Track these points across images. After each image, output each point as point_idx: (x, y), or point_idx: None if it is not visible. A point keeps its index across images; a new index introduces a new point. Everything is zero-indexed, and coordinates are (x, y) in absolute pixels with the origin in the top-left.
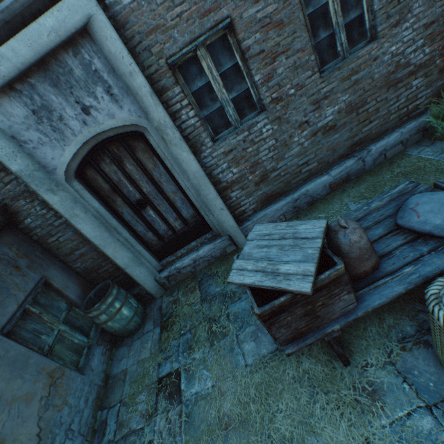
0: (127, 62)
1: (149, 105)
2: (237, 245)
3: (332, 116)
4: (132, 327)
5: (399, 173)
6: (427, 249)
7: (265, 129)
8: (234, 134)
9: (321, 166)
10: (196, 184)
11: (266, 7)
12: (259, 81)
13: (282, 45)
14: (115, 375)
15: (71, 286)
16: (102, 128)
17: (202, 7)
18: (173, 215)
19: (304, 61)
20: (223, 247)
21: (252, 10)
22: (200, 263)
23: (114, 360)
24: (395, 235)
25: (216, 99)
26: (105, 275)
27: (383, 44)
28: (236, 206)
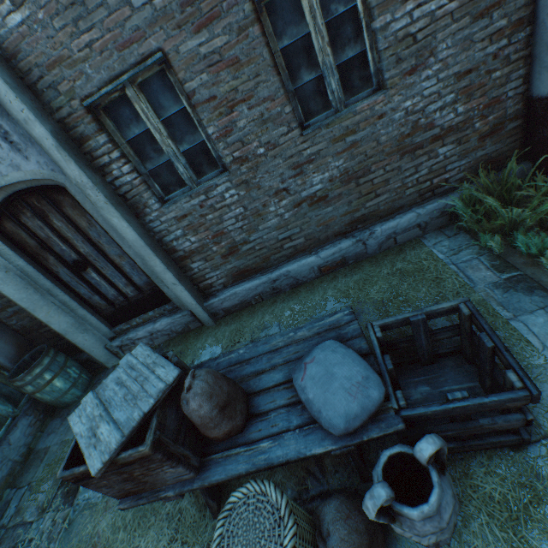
0: (18, 107)
1: (58, 159)
2: (203, 323)
3: (322, 185)
4: (69, 400)
5: (398, 271)
6: (297, 423)
7: (228, 194)
8: (188, 197)
9: (310, 242)
10: (139, 252)
11: (212, 40)
12: (214, 135)
13: (242, 91)
14: (38, 451)
15: (1, 346)
16: (7, 180)
17: (119, 36)
18: (122, 280)
19: (275, 113)
20: (184, 322)
21: (193, 42)
22: (158, 337)
23: (45, 432)
24: (287, 389)
25: (162, 150)
26: (48, 335)
27: (392, 96)
28: (201, 278)
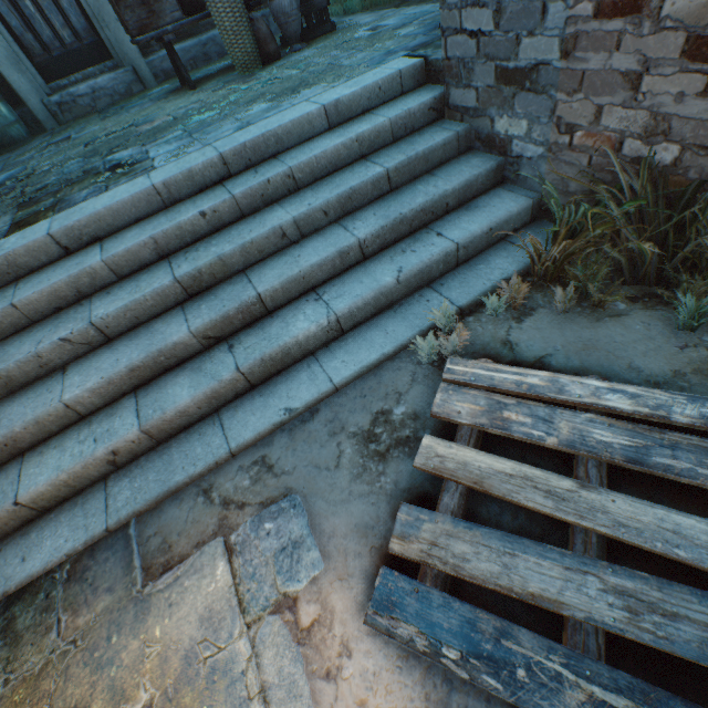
0: None
1: None
2: (145, 86)
3: None
4: (16, 135)
5: None
6: None
7: None
8: None
9: None
10: None
11: None
12: None
13: None
14: None
15: None
16: None
17: None
18: (59, 19)
19: None
20: (128, 82)
21: None
22: (101, 98)
23: None
24: None
25: None
26: None
27: None
28: None
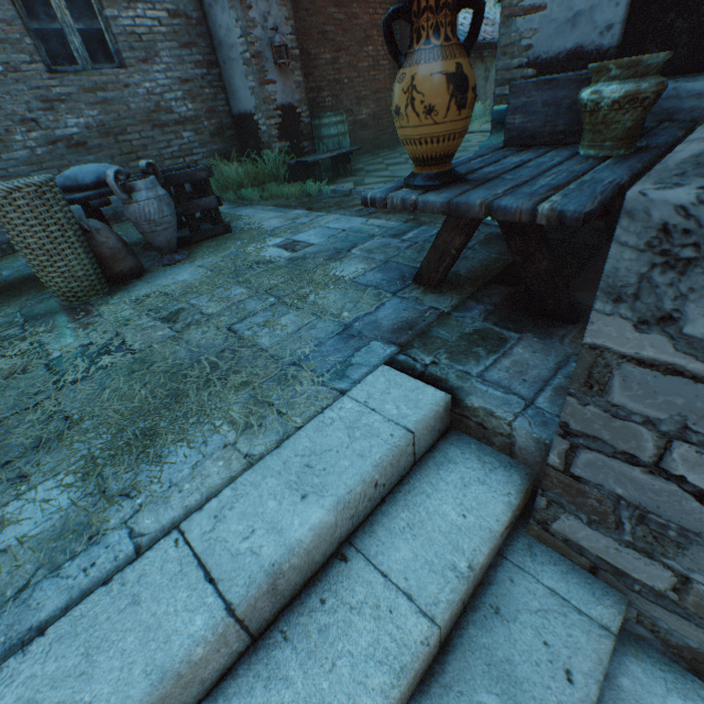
0: None
1: None
2: None
3: (79, 130)
4: None
5: None
6: None
7: None
8: None
9: None
10: None
11: None
12: None
13: None
14: None
15: None
16: None
17: None
18: None
19: (15, 39)
20: None
21: None
22: None
23: None
24: None
25: None
26: None
27: (134, 74)
28: None
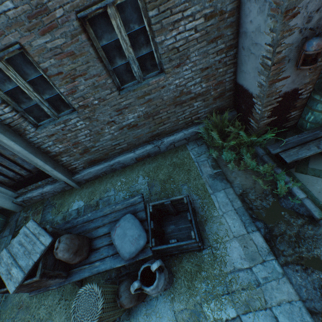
0: None
1: None
2: (73, 186)
3: (134, 119)
4: None
5: (173, 163)
6: (111, 253)
7: (79, 123)
8: (53, 125)
9: (131, 146)
10: (25, 156)
11: (54, 40)
12: (64, 93)
13: (79, 70)
14: None
15: None
16: None
17: None
18: (17, 167)
19: (102, 83)
20: (62, 187)
21: (41, 40)
22: (46, 195)
23: None
24: (109, 236)
25: (31, 98)
26: None
27: (168, 77)
28: (68, 165)
